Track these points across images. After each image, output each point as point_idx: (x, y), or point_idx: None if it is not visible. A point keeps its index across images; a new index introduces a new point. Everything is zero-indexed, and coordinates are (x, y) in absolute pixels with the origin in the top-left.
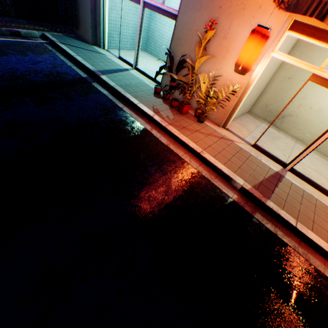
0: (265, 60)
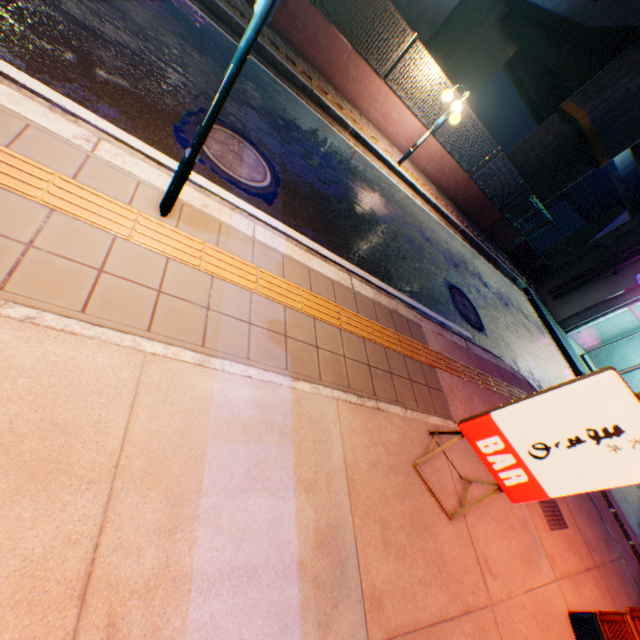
0: None
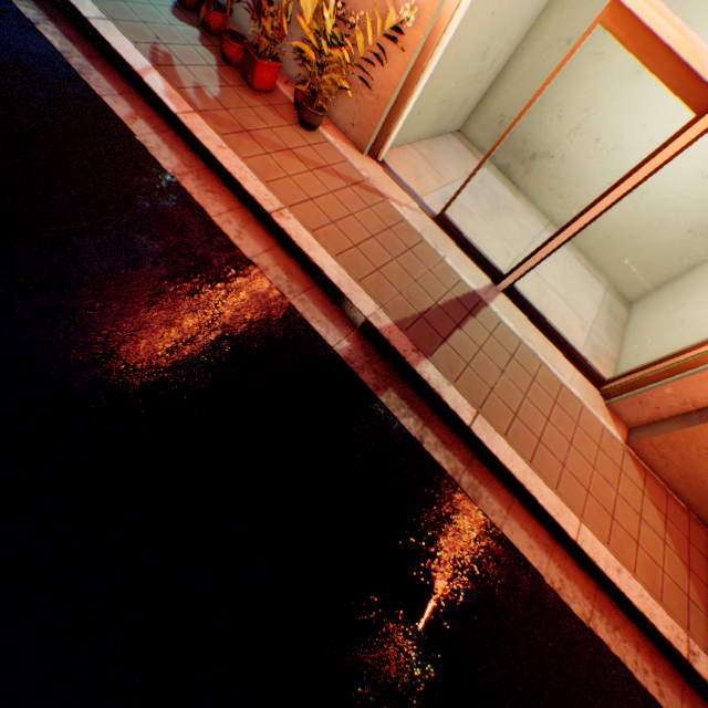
0: None
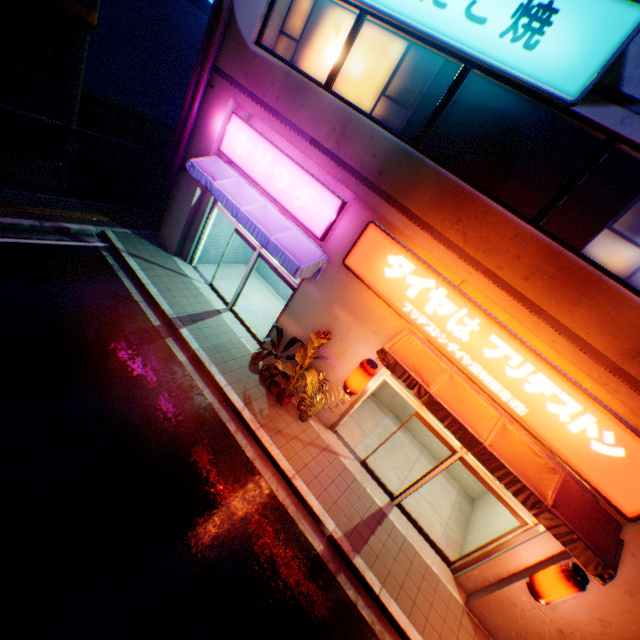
0: (378, 379)
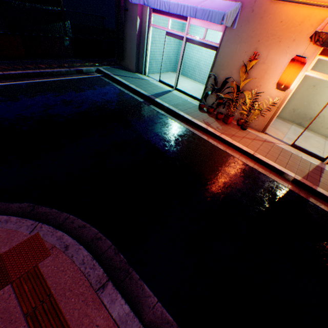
0: (300, 77)
